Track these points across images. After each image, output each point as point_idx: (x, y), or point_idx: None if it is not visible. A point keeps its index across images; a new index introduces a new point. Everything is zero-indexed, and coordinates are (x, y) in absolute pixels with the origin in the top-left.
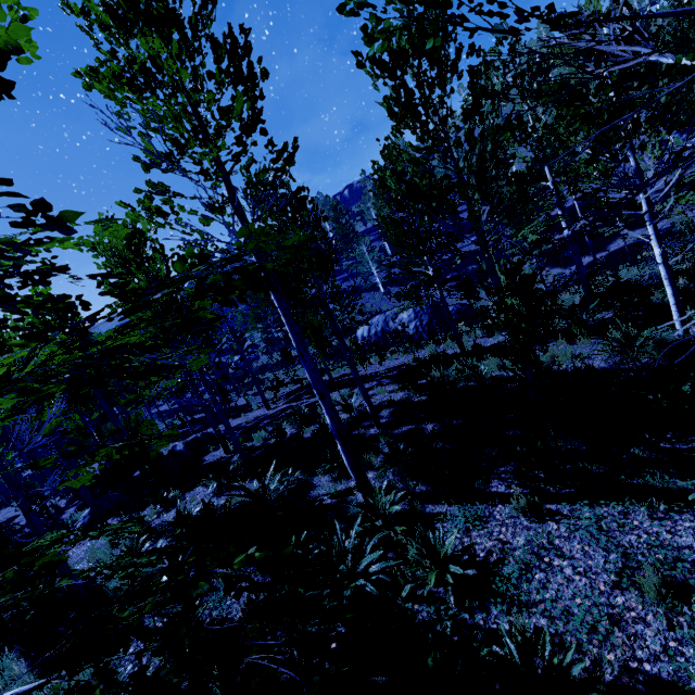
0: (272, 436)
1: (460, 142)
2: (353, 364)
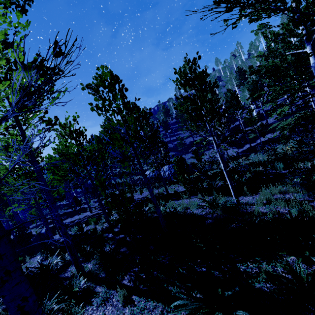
0: (78, 230)
1: (115, 124)
2: (101, 204)
